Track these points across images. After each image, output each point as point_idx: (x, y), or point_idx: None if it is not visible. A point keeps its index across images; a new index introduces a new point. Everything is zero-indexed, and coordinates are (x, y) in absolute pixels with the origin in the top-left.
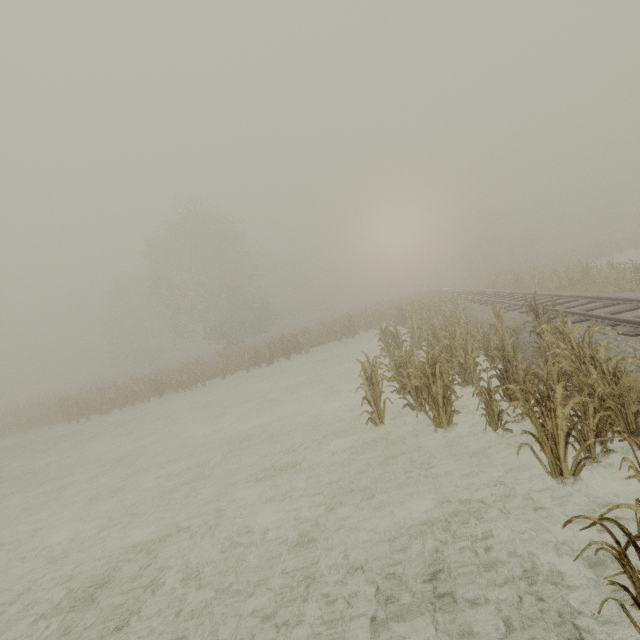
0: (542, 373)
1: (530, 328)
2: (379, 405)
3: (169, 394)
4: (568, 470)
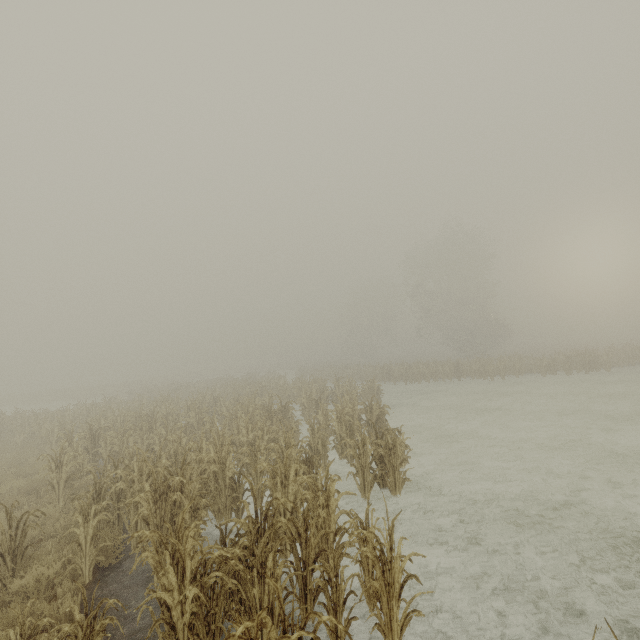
0: None
1: None
2: None
3: (462, 379)
4: None
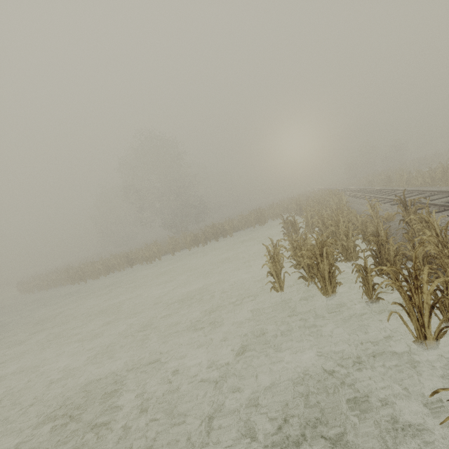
0: (409, 254)
1: (399, 217)
2: (280, 277)
3: (137, 265)
4: (431, 335)
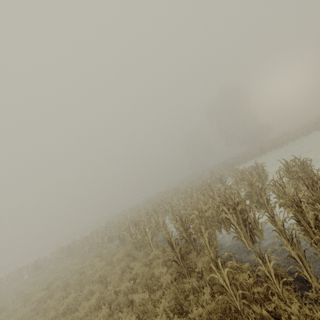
0: None
1: None
2: None
3: (265, 154)
4: None
